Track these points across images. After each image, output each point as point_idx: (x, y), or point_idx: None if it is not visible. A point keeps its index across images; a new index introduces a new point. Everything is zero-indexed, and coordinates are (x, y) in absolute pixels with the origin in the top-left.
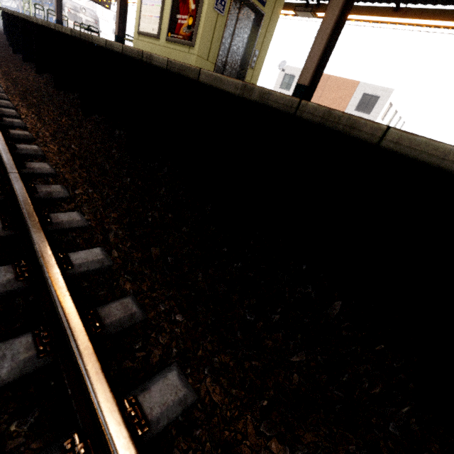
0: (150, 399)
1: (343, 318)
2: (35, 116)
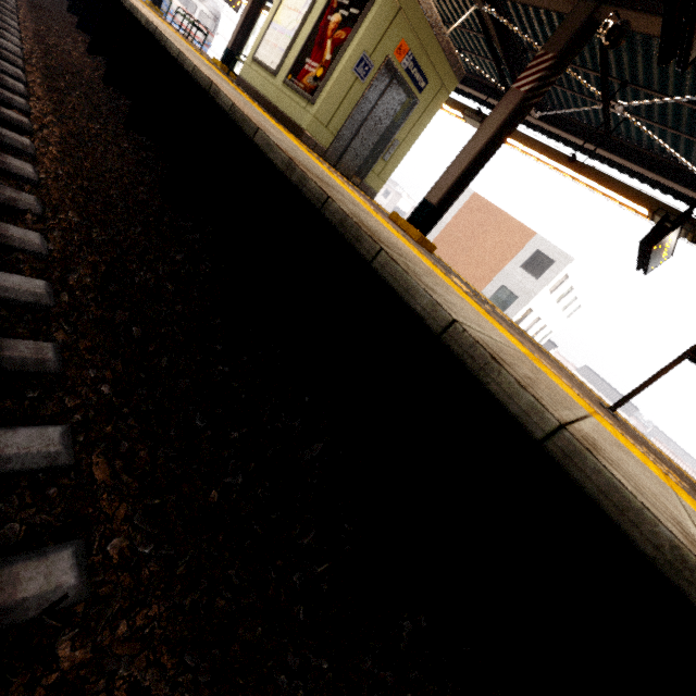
0: (12, 438)
1: (319, 466)
2: (52, 105)
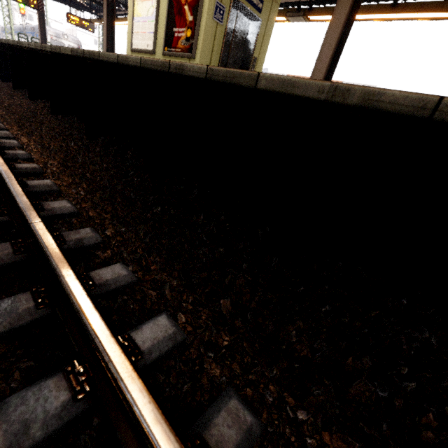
0: None
1: None
2: (38, 145)
